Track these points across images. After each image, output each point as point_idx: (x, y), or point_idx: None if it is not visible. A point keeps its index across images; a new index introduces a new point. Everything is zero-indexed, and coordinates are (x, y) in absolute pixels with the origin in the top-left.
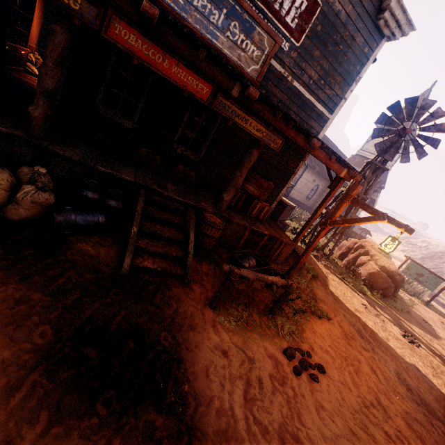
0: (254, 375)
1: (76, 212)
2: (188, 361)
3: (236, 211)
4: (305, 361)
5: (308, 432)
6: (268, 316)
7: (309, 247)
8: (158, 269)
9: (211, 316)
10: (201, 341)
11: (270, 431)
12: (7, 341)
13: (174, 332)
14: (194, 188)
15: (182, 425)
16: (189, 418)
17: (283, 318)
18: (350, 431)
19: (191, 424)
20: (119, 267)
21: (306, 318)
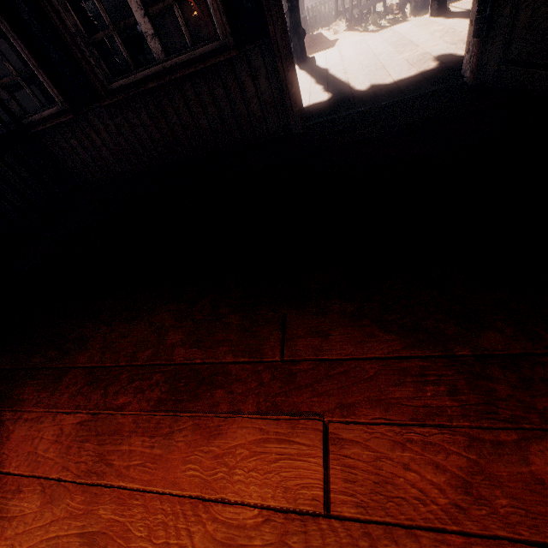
0: None
1: None
2: None
3: None
4: None
5: None
6: None
7: None
8: None
9: None
10: None
11: None
12: None
13: None
14: None
15: None
16: None
17: None
18: None
19: None
20: None
21: None
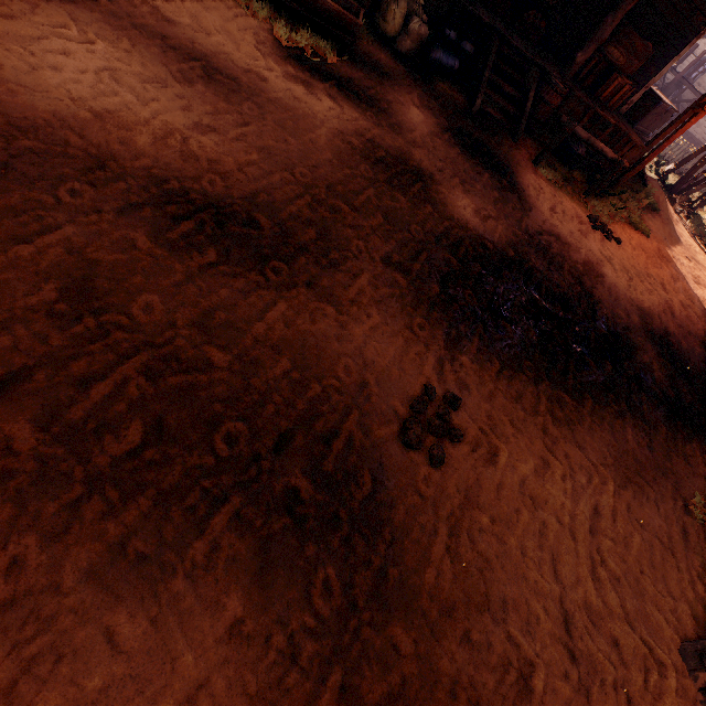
0: (560, 206)
1: (443, 50)
2: (517, 176)
3: (582, 89)
4: (605, 226)
5: (590, 244)
6: (581, 196)
7: (664, 141)
8: (498, 118)
9: (532, 169)
10: (526, 173)
11: (564, 226)
12: (432, 116)
13: (507, 160)
14: (537, 49)
15: (515, 191)
16: (519, 191)
17: (596, 202)
18: (622, 267)
19: (519, 194)
20: (468, 110)
21: (621, 220)
